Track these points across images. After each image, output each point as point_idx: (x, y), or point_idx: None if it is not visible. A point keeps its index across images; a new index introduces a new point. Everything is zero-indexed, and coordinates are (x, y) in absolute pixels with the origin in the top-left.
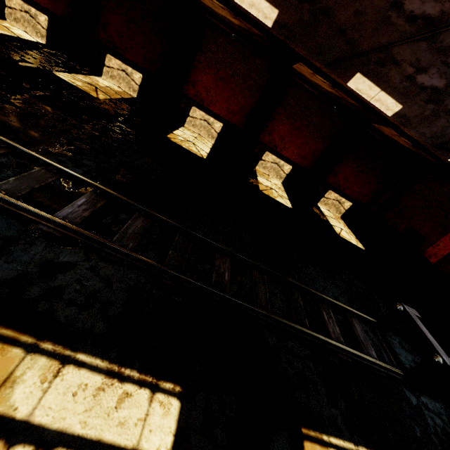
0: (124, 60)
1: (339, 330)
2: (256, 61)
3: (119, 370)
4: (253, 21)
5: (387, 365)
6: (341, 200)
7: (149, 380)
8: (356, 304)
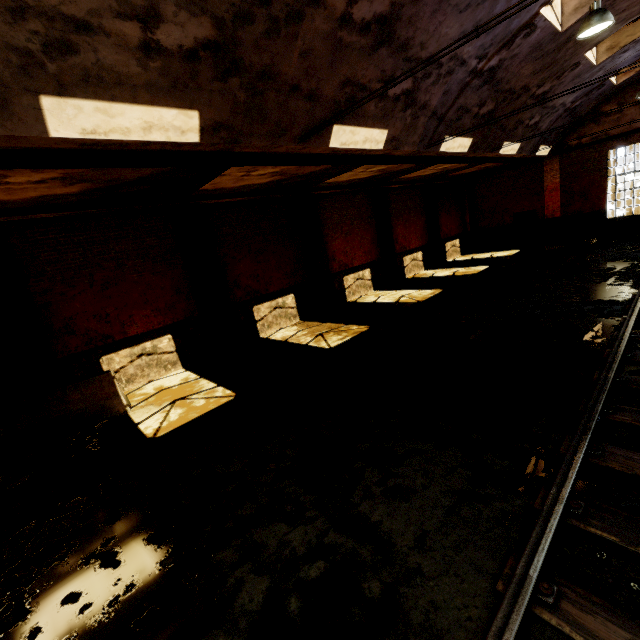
0: (271, 296)
1: None
2: (358, 198)
3: None
4: (438, 159)
5: None
6: (453, 244)
7: None
8: None
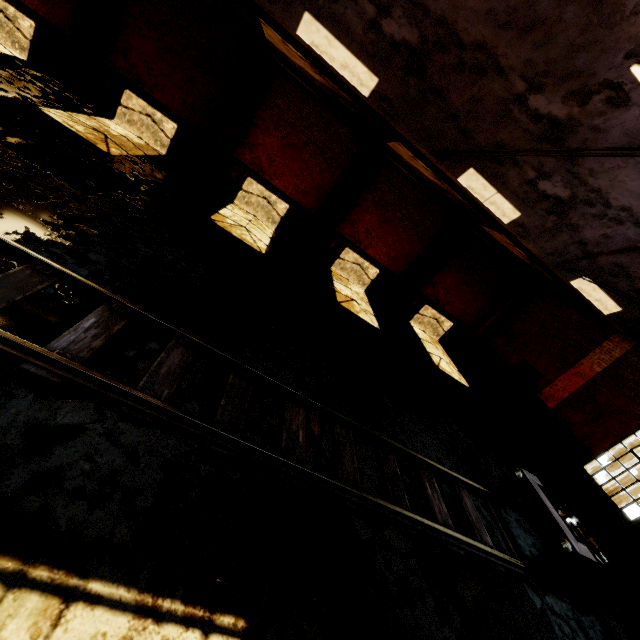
0: (152, 101)
1: (446, 508)
2: (339, 129)
3: (154, 602)
4: (344, 84)
5: (505, 556)
6: (440, 319)
7: (199, 615)
8: (463, 468)
